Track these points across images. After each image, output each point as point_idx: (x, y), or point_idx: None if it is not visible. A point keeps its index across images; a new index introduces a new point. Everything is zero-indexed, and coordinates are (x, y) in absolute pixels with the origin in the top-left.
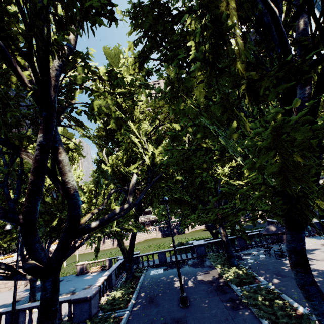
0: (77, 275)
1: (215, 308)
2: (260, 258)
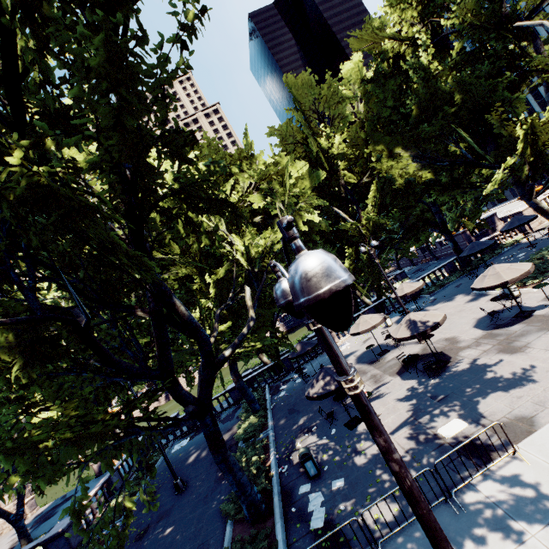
0: (97, 477)
1: (206, 483)
2: (294, 386)
